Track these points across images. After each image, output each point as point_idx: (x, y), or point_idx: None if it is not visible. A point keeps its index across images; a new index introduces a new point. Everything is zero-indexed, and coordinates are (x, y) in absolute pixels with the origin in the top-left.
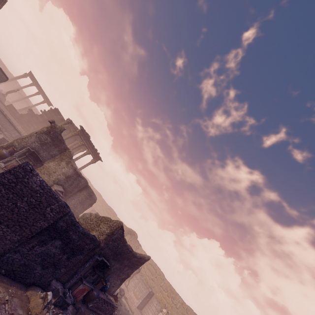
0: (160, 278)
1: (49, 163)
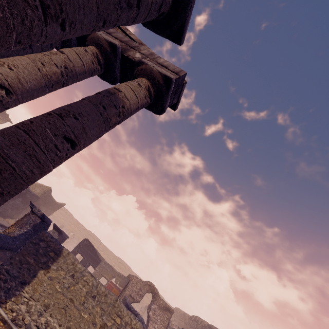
0: (69, 218)
1: None
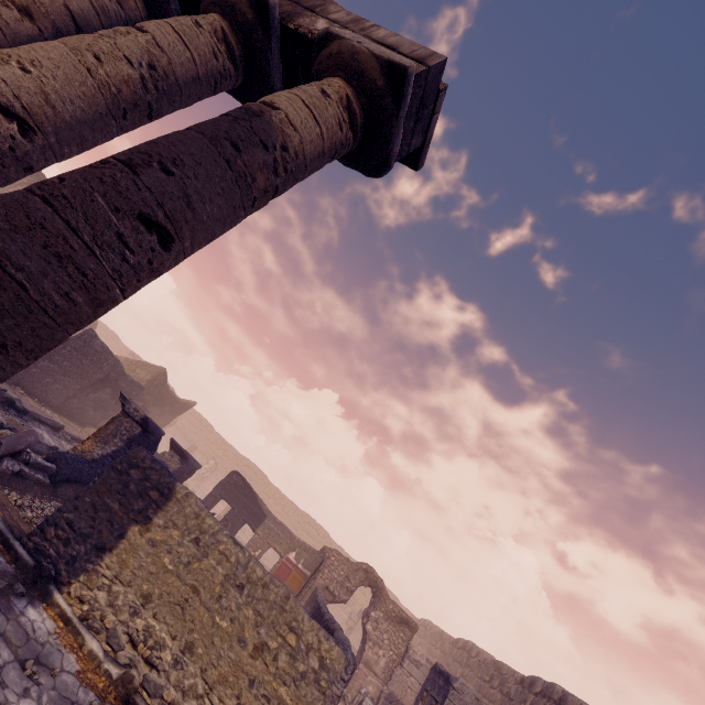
0: (207, 431)
1: None
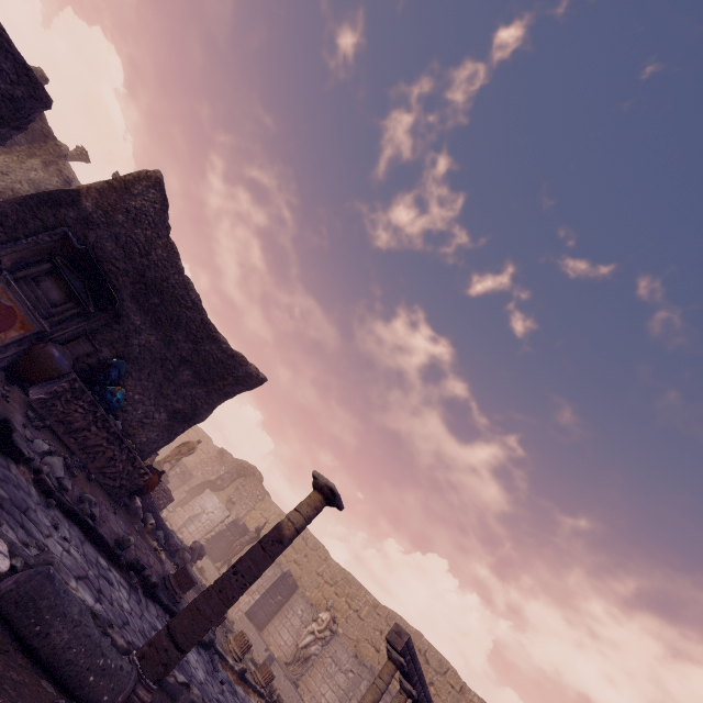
0: (316, 557)
1: None
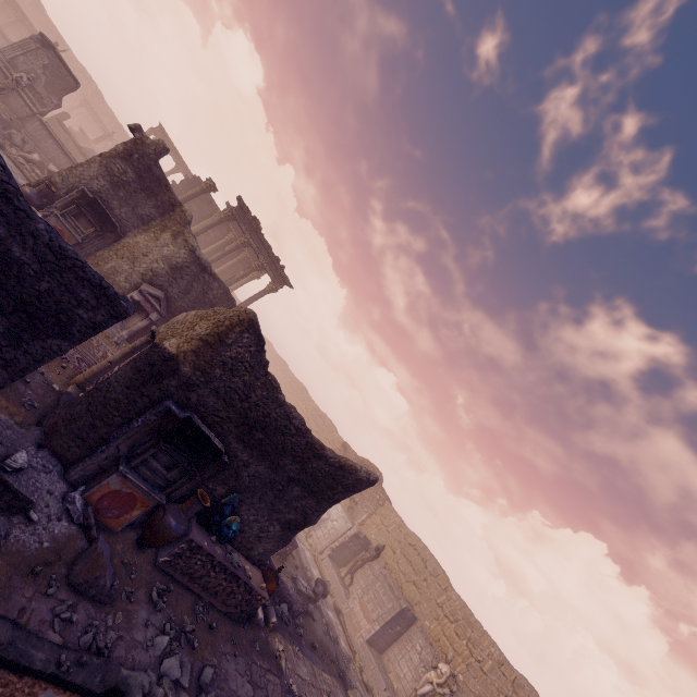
0: (436, 584)
1: (137, 236)
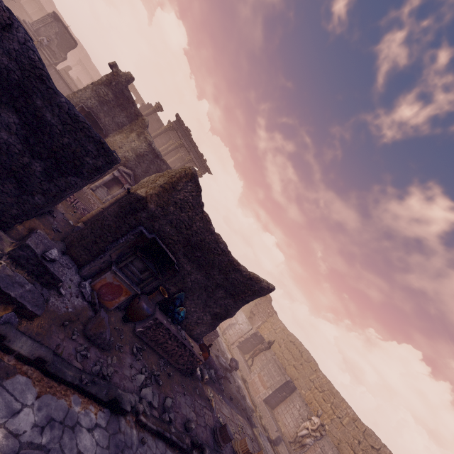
0: (309, 367)
1: (115, 136)
